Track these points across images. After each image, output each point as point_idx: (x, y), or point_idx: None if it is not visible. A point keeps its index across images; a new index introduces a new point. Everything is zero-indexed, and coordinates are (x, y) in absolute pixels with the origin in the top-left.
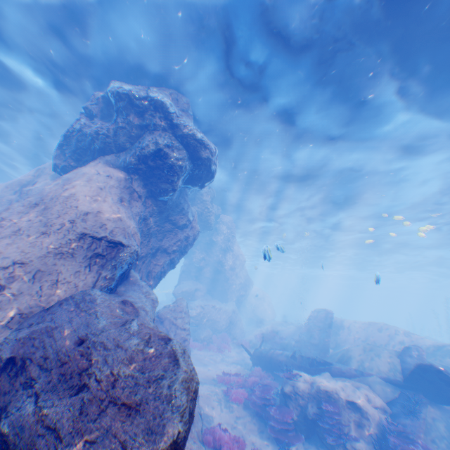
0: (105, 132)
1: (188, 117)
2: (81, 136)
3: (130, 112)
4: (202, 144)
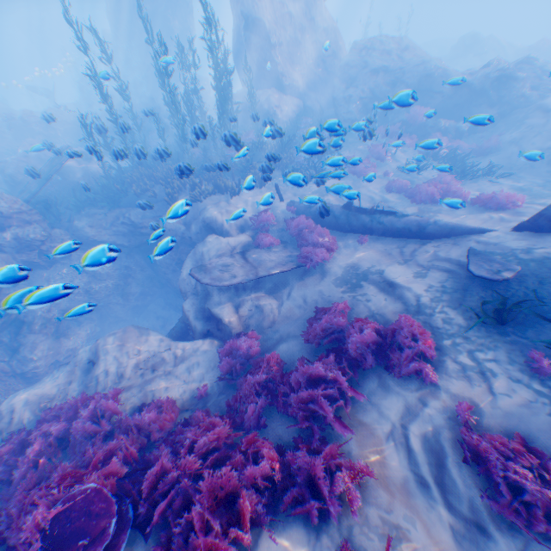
0: None
1: None
2: None
3: None
4: None
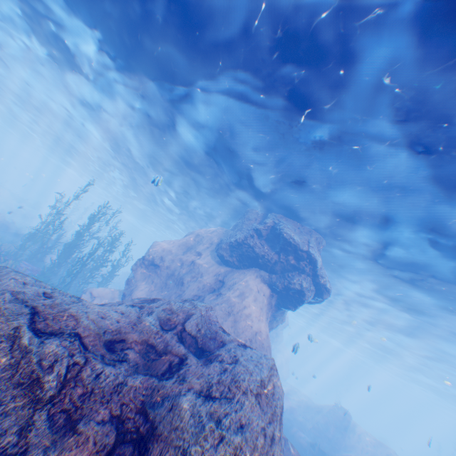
0: (268, 258)
1: (319, 254)
2: (250, 249)
3: (291, 254)
4: (327, 290)
